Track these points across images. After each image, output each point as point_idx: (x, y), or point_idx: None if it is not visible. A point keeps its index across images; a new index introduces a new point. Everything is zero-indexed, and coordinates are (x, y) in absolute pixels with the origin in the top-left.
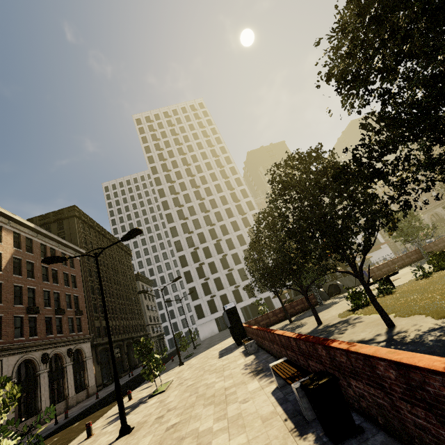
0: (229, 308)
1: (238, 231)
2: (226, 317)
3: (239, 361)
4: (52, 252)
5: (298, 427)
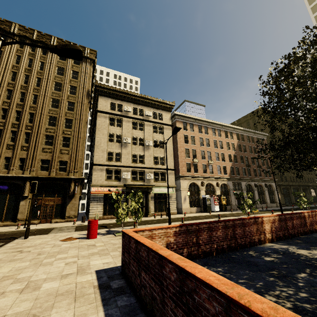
0: None
1: None
2: None
3: None
4: (252, 138)
5: None
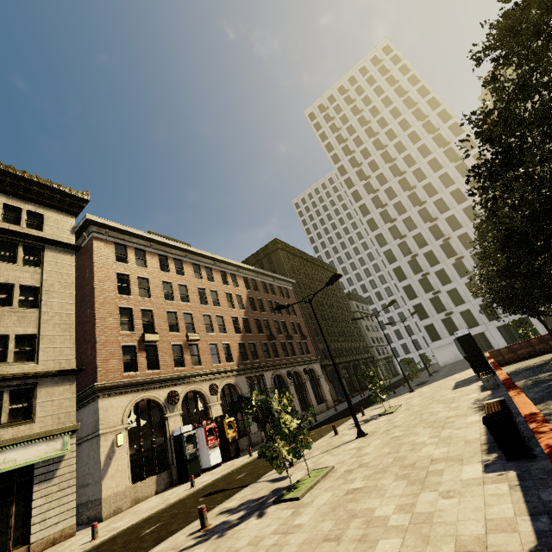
0: (460, 335)
1: (477, 220)
2: (458, 346)
3: (471, 396)
4: (271, 287)
5: (489, 449)
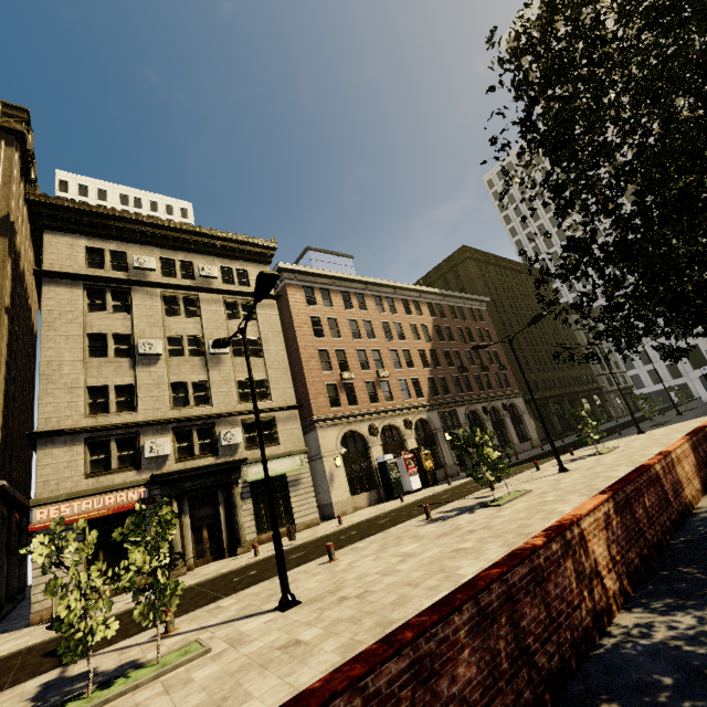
0: None
1: None
2: (704, 383)
3: None
4: (459, 310)
5: None
